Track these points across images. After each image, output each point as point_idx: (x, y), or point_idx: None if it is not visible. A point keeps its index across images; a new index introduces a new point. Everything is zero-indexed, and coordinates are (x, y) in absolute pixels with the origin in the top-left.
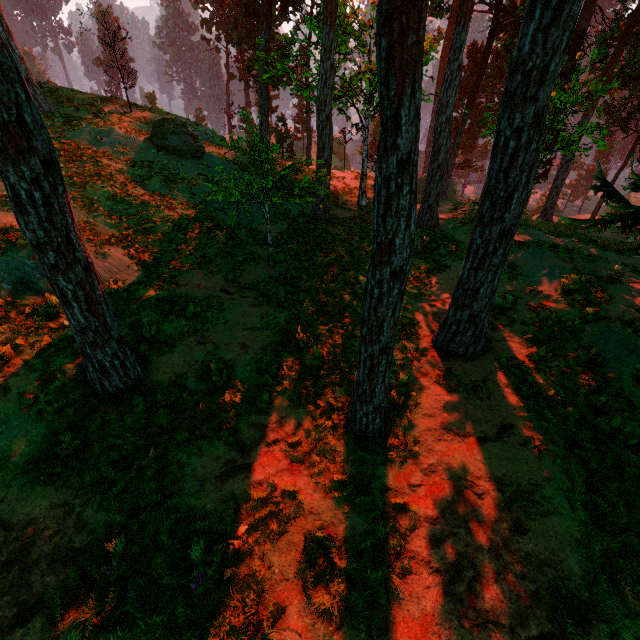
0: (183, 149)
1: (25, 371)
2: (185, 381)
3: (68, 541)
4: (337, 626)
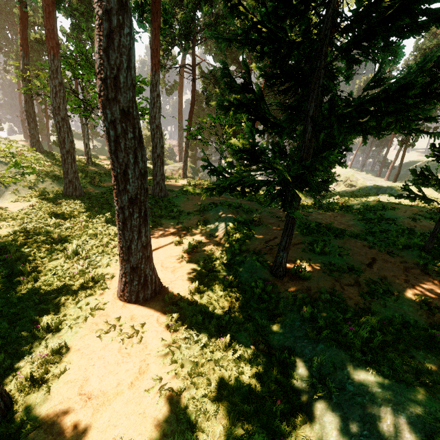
0: None
1: None
2: None
3: None
4: None
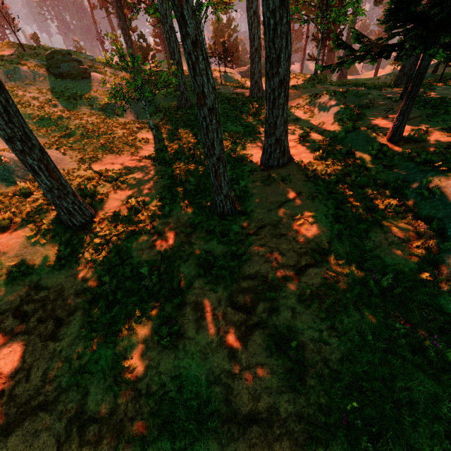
0: (74, 73)
1: (24, 224)
2: (119, 213)
3: (81, 287)
4: (217, 283)
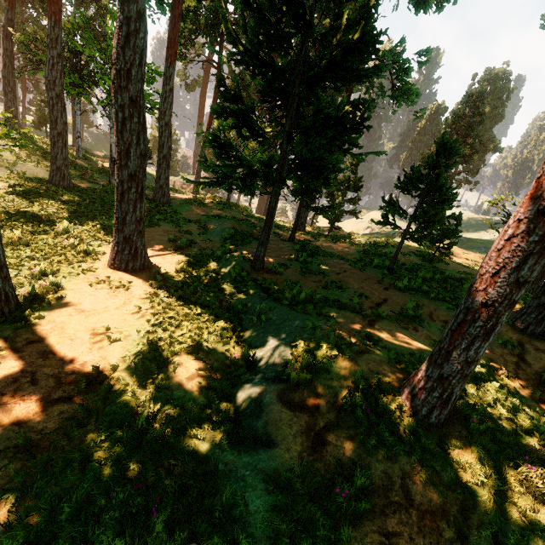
0: None
1: None
2: None
3: None
4: None
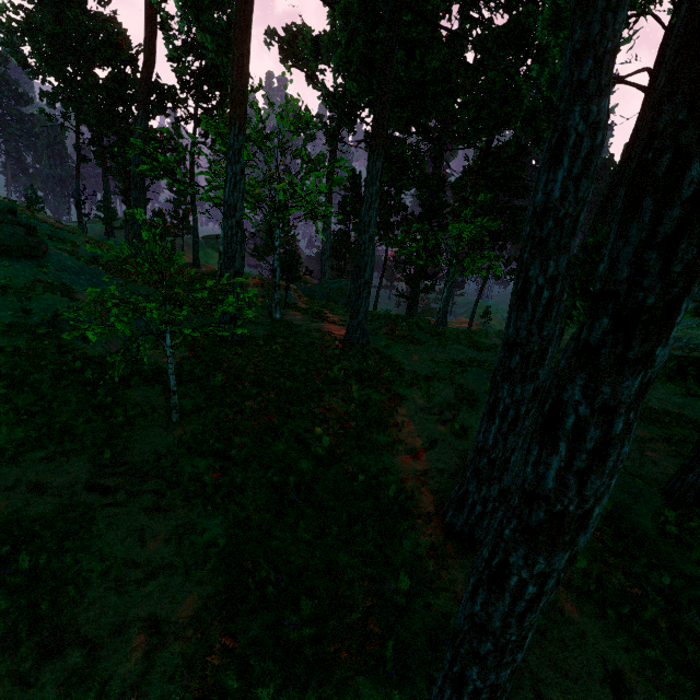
0: (8, 244)
1: None
2: None
3: None
4: None
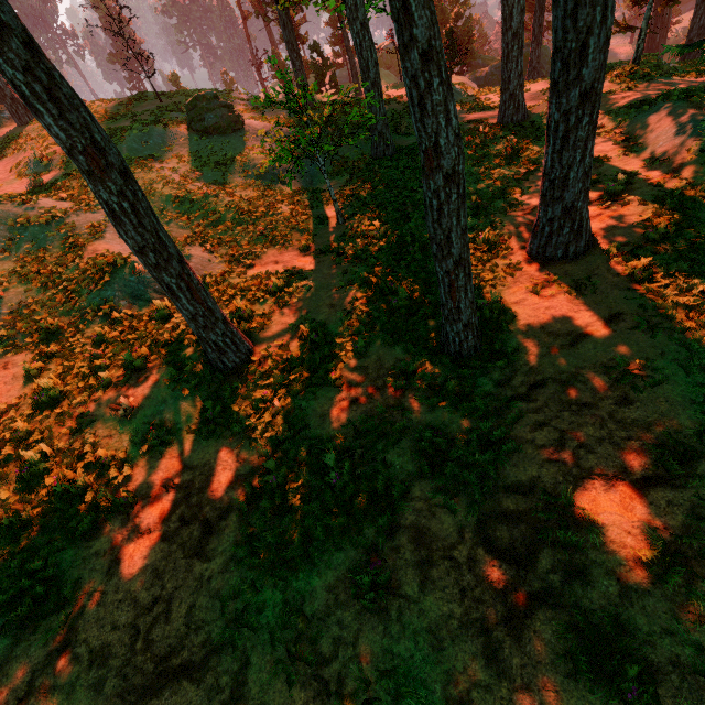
0: (222, 125)
1: (163, 364)
2: (288, 347)
3: (236, 471)
4: (454, 494)
